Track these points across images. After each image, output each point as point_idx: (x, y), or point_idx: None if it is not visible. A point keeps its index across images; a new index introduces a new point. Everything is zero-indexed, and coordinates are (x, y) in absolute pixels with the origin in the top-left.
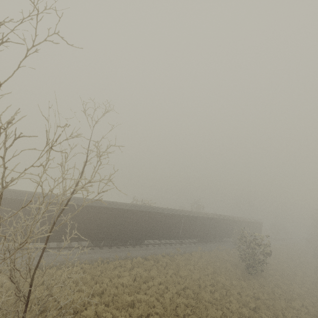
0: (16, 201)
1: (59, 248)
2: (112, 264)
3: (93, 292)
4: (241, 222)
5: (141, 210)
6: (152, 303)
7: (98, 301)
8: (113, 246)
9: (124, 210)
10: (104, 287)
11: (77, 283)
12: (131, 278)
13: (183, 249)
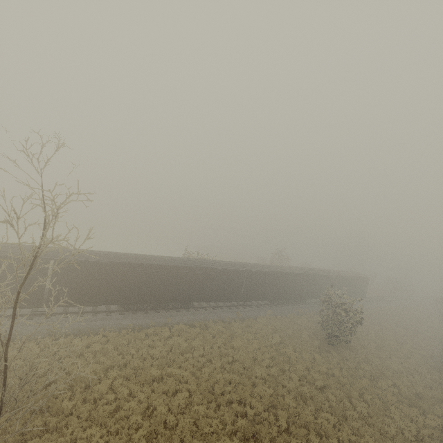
0: (15, 260)
1: (81, 313)
2: (144, 331)
3: (114, 365)
4: (334, 278)
5: (183, 266)
6: (185, 378)
7: (116, 375)
8: (150, 310)
9: (160, 266)
10: (128, 359)
11: (96, 354)
12: (165, 348)
13: (246, 313)
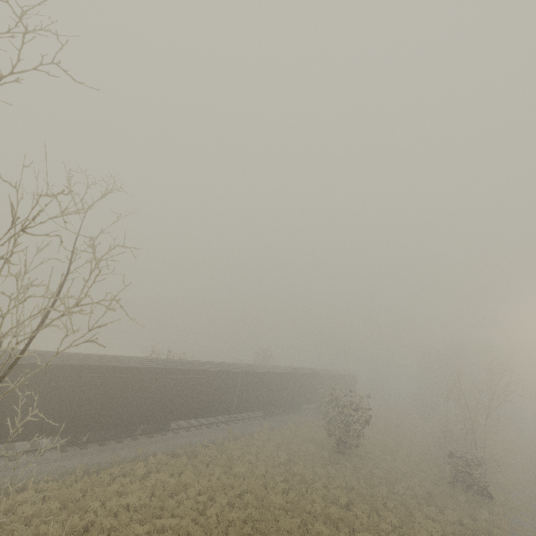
0: None
1: None
2: (107, 473)
3: (66, 534)
4: (328, 377)
5: (166, 368)
6: (186, 529)
7: None
8: (109, 440)
9: (134, 369)
10: (89, 520)
11: (29, 523)
12: (145, 492)
13: (239, 430)
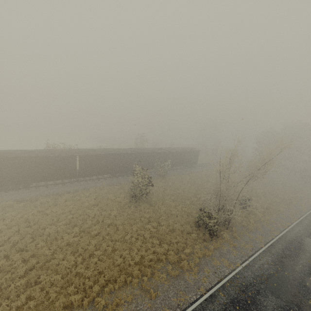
0: None
1: None
2: None
3: None
4: (167, 154)
5: (5, 157)
6: None
7: None
8: None
9: None
10: None
11: None
12: None
13: (84, 186)
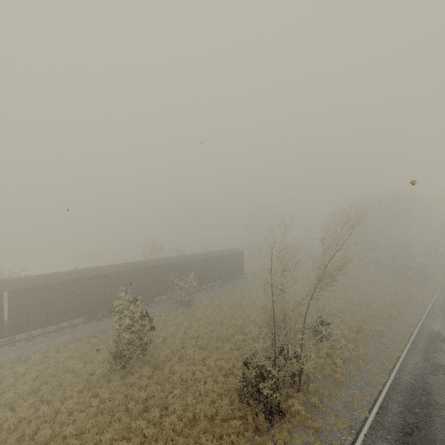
0: None
1: None
2: None
3: None
4: (190, 264)
5: None
6: None
7: None
8: None
9: None
10: None
11: None
12: None
13: (22, 351)
